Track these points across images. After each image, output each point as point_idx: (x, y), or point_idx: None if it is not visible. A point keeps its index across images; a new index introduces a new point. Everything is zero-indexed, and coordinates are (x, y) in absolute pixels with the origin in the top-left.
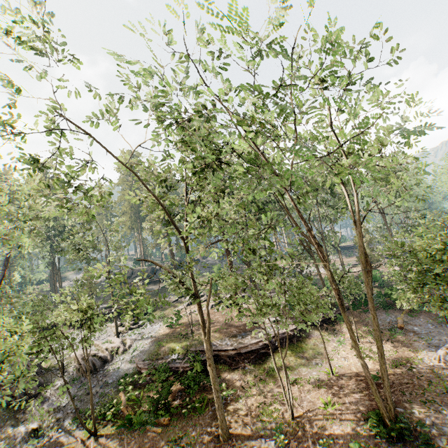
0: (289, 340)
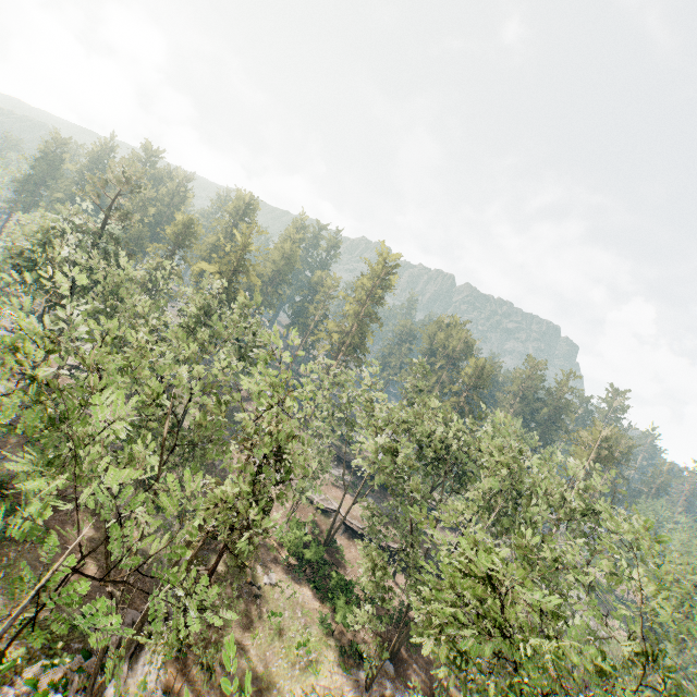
0: None
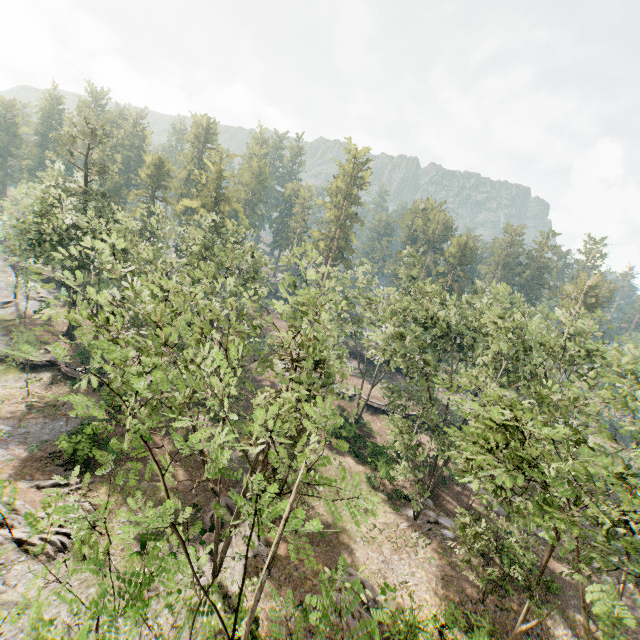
0: (20, 364)
